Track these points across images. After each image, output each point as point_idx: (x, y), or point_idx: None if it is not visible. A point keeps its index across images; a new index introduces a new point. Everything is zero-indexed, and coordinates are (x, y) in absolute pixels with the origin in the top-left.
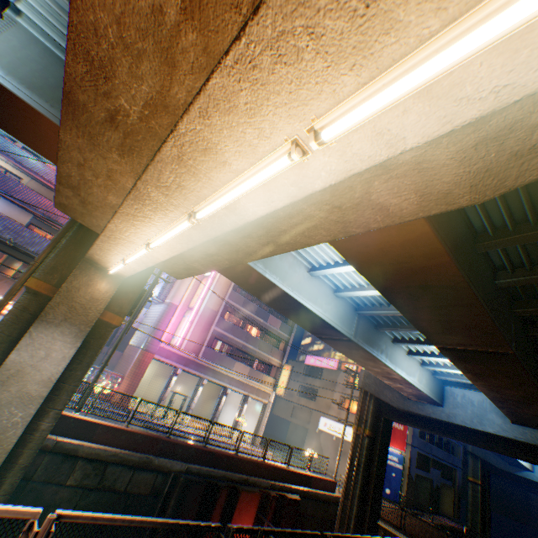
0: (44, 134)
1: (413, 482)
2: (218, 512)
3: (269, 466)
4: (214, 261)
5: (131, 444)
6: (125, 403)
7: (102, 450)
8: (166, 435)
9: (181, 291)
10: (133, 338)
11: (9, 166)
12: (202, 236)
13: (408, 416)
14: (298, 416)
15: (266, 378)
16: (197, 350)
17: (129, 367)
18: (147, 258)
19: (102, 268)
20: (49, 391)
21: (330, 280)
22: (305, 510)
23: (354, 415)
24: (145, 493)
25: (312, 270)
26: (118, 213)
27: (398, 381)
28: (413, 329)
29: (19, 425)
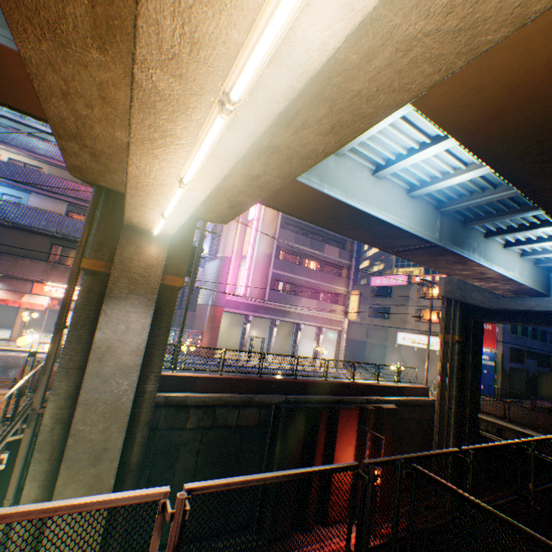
0: (15, 76)
1: (507, 375)
2: (323, 429)
3: (360, 385)
4: (262, 186)
5: (229, 388)
6: (212, 355)
7: (206, 397)
8: (255, 374)
9: (229, 242)
10: (199, 298)
11: (25, 158)
12: (243, 140)
13: (504, 315)
14: (374, 336)
15: (335, 308)
16: (262, 296)
17: (204, 324)
18: (185, 203)
19: (145, 232)
20: (142, 359)
21: (401, 179)
22: (402, 416)
23: (433, 325)
24: (254, 425)
25: (377, 171)
26: (132, 145)
27: (493, 280)
28: (517, 214)
29: (129, 392)
